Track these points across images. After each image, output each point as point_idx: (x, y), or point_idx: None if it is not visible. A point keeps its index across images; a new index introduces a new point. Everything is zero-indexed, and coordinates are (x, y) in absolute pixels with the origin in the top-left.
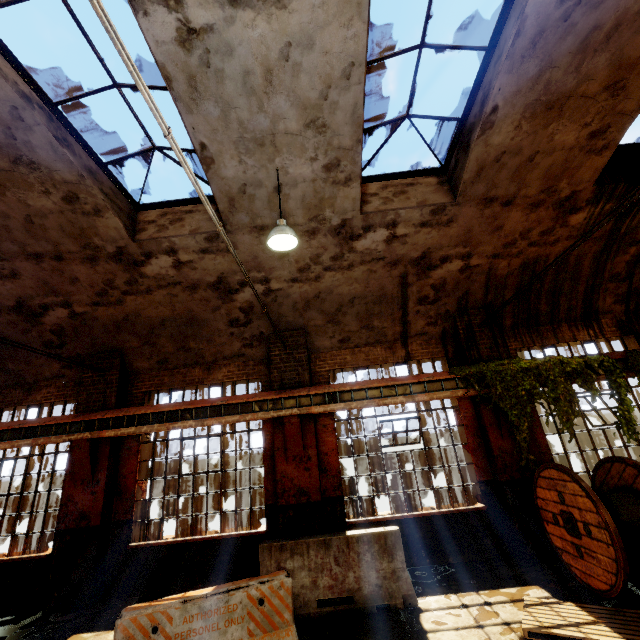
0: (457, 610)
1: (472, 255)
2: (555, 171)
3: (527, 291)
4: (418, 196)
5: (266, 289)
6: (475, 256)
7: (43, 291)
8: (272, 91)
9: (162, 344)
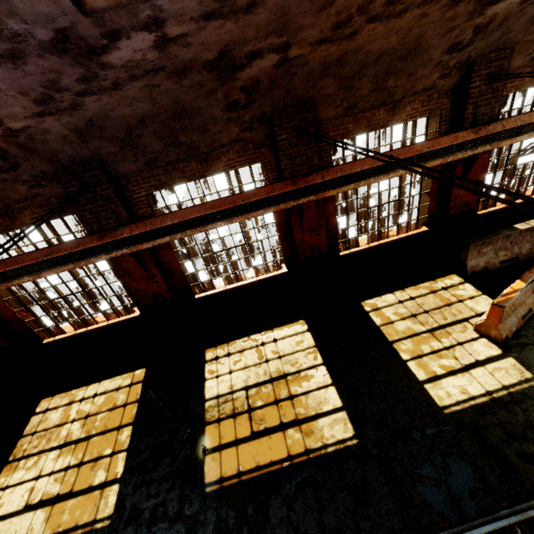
0: None
1: None
2: None
3: None
4: None
5: None
6: None
7: (267, 30)
8: None
9: (359, 87)
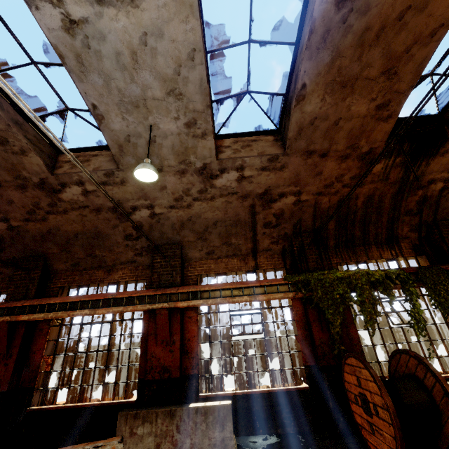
0: None
1: (302, 192)
2: (355, 133)
3: (344, 220)
4: (259, 148)
5: (151, 213)
6: (304, 193)
7: None
8: (139, 67)
9: (75, 251)
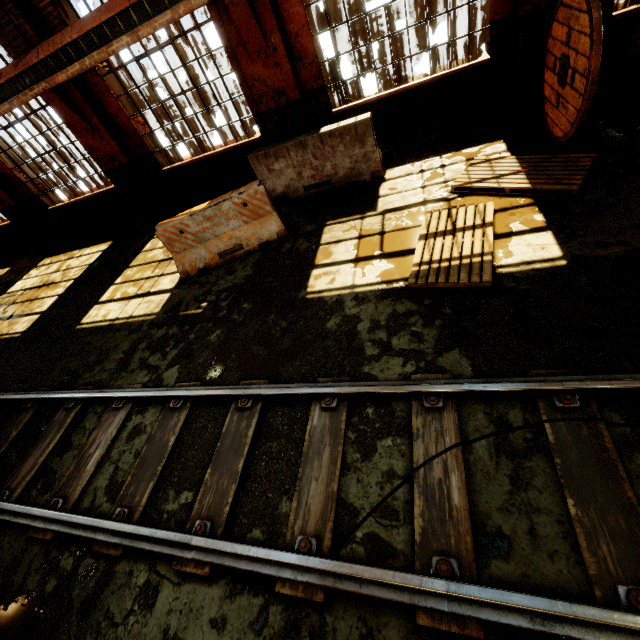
0: (413, 176)
1: None
2: None
3: None
4: None
5: None
6: None
7: None
8: None
9: None
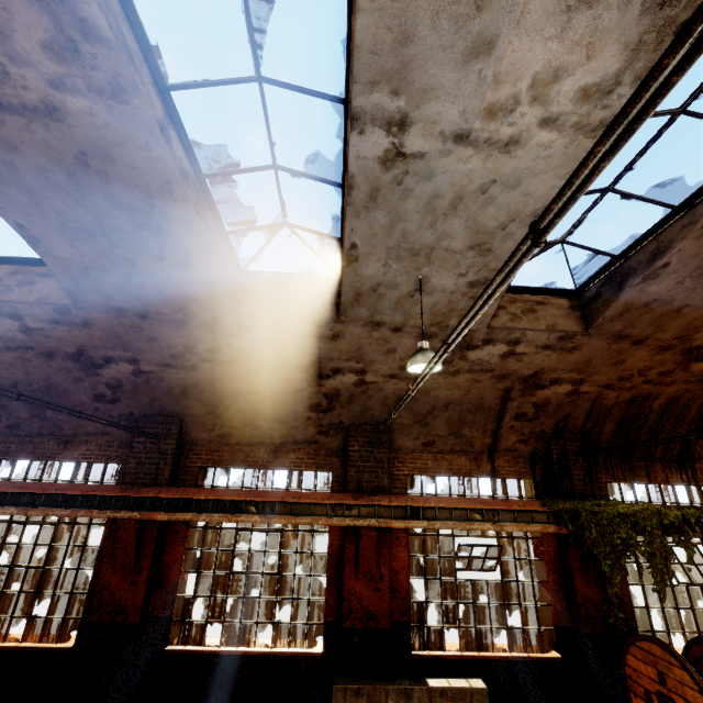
0: None
1: (584, 382)
2: (697, 323)
3: (628, 424)
4: (548, 318)
5: (359, 380)
6: (587, 383)
7: (112, 344)
8: (452, 214)
9: (229, 417)
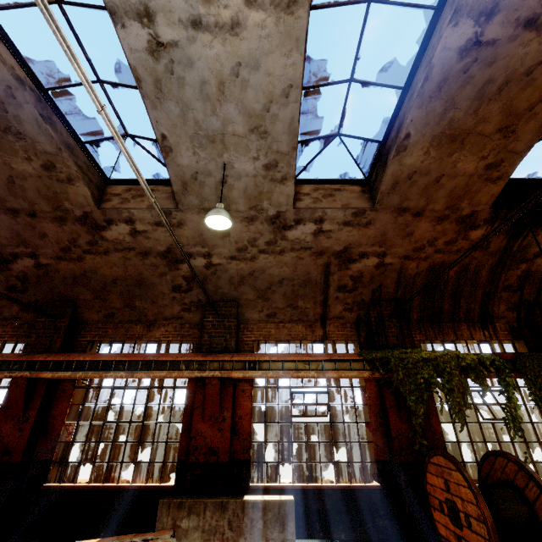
0: None
1: (386, 254)
2: (458, 192)
3: (432, 291)
4: (343, 200)
5: (208, 263)
6: (389, 255)
7: (15, 242)
8: (224, 99)
9: (112, 300)
